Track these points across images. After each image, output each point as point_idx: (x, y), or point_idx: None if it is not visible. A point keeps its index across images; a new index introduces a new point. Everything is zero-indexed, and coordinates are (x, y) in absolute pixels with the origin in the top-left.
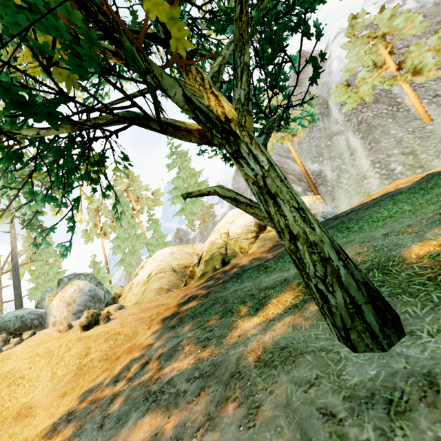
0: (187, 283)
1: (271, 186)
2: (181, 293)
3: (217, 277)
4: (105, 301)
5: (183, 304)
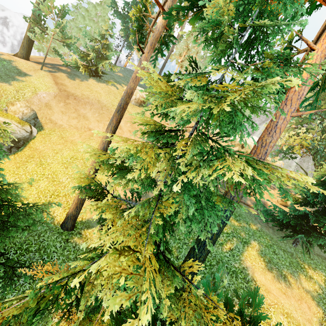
0: None
1: None
2: None
3: None
4: None
5: None
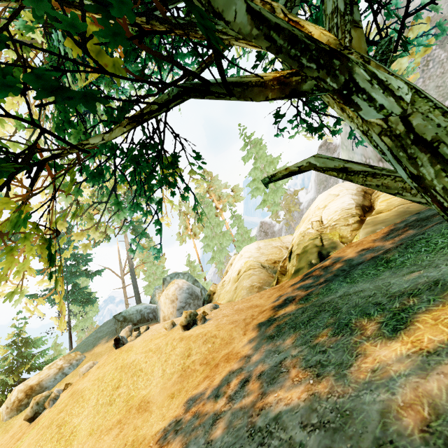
0: (279, 280)
1: (424, 128)
2: (274, 293)
3: (315, 274)
4: (202, 297)
5: (279, 307)
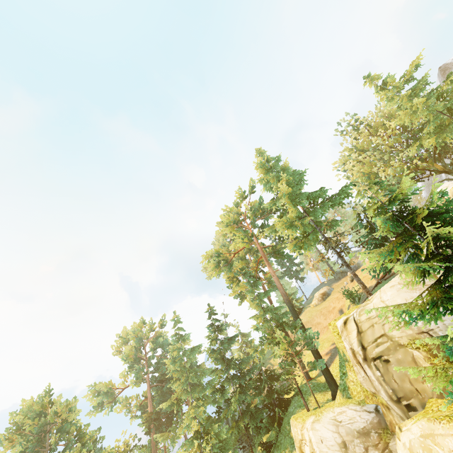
0: None
1: None
2: None
3: None
4: None
5: None
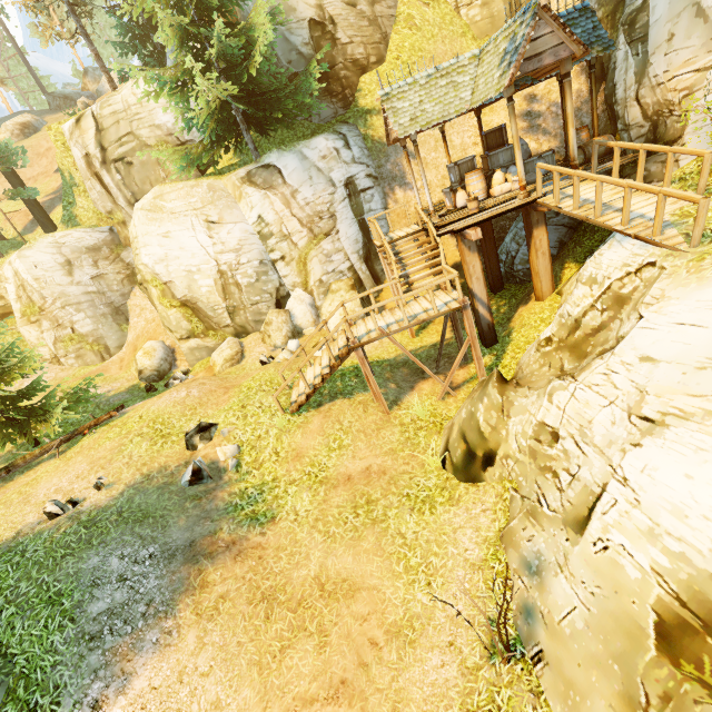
0: None
1: None
2: None
3: None
4: None
5: None
